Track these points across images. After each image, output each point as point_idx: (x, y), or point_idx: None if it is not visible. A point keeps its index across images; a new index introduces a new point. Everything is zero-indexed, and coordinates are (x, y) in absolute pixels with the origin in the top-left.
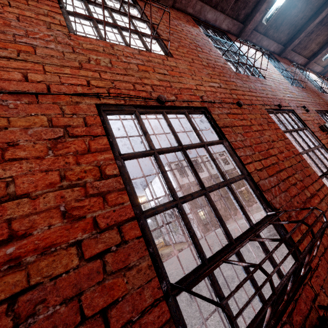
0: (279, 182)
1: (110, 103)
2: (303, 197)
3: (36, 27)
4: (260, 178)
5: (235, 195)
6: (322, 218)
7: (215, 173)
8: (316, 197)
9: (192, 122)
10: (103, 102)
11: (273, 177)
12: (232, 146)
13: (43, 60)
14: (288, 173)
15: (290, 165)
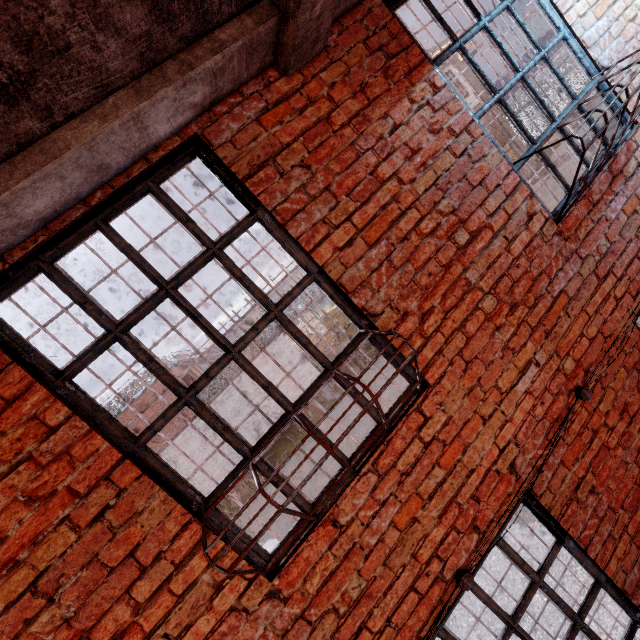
0: None
1: None
2: None
3: (238, 638)
4: (625, 571)
5: (592, 637)
6: None
7: None
8: None
9: (514, 556)
10: None
11: None
12: (580, 546)
13: None
14: None
15: None
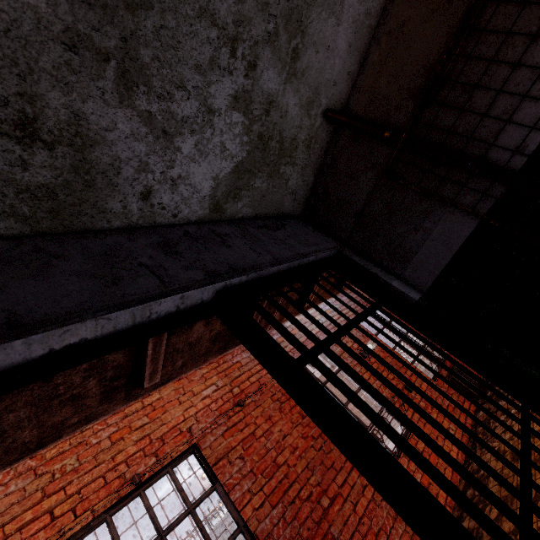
0: (285, 509)
1: (77, 529)
2: (318, 513)
3: None
4: (259, 520)
5: None
6: (342, 533)
7: (320, 374)
8: (339, 498)
9: (177, 483)
10: (69, 534)
11: (279, 505)
12: (225, 490)
13: (3, 518)
14: (301, 483)
15: (305, 465)
